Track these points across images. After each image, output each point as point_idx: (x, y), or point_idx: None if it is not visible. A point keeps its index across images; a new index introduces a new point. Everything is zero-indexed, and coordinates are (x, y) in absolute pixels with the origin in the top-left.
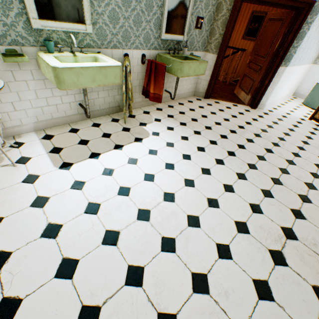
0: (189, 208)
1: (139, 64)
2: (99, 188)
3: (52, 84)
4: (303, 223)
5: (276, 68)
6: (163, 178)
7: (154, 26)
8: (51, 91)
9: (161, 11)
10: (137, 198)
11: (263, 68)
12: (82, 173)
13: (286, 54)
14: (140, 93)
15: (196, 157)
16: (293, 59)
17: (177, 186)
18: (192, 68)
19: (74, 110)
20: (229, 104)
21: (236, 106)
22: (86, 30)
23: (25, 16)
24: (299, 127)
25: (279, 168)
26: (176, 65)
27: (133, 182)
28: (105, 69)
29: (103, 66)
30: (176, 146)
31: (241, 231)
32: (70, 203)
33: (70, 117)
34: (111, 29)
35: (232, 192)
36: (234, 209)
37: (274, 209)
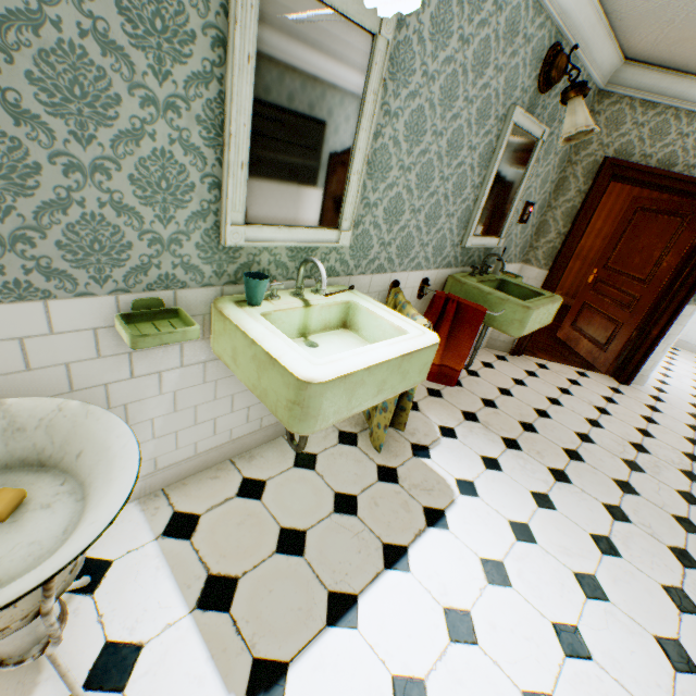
0: None
1: (413, 297)
2: None
3: (220, 370)
4: None
5: (679, 307)
6: None
7: (458, 222)
8: (212, 388)
9: (475, 195)
10: None
11: (643, 302)
12: None
13: None
14: None
15: (615, 585)
16: None
17: None
18: (539, 315)
19: (252, 422)
20: (568, 370)
21: (585, 376)
22: (336, 241)
23: (212, 216)
24: None
25: None
26: (510, 310)
27: None
28: (410, 357)
29: (409, 351)
30: (540, 538)
31: None
32: None
33: (237, 441)
34: (383, 234)
35: None
36: None
37: None
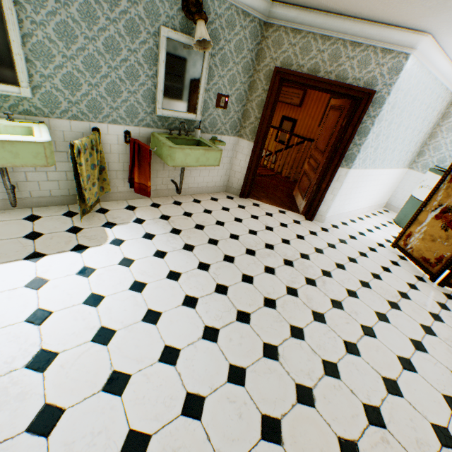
0: (62, 389)
1: (122, 142)
2: None
3: None
4: (272, 451)
5: (335, 169)
6: (64, 320)
7: (144, 98)
8: None
9: (155, 82)
10: None
11: (320, 166)
12: None
13: (345, 151)
14: (126, 181)
15: (155, 289)
16: (358, 160)
17: (76, 340)
18: (191, 156)
19: (1, 193)
20: (274, 209)
21: (282, 213)
22: (21, 93)
23: None
24: (368, 256)
25: (292, 326)
26: (166, 150)
27: (3, 321)
28: (14, 144)
29: (9, 140)
30: (134, 266)
31: None
32: None
33: None
34: (68, 96)
35: (171, 363)
36: (149, 401)
37: (230, 410)
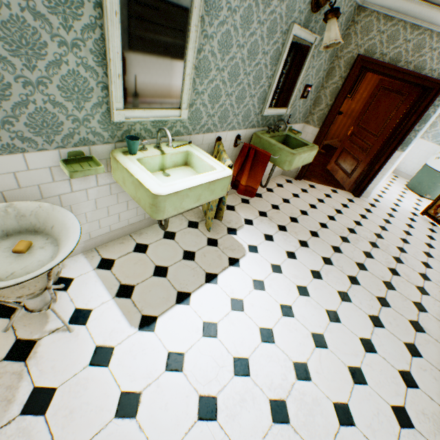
0: (332, 389)
1: (231, 146)
2: (206, 365)
3: (119, 188)
4: None
5: (391, 152)
6: (285, 334)
7: (258, 100)
8: (116, 197)
9: (269, 82)
10: (262, 379)
11: (373, 149)
12: (174, 336)
13: (405, 137)
14: None
15: (315, 290)
16: (411, 143)
17: (306, 349)
18: (301, 158)
19: (139, 215)
20: (327, 189)
21: (335, 192)
22: (179, 116)
23: (105, 105)
24: (414, 227)
25: (414, 302)
26: (284, 155)
27: (249, 346)
28: (215, 183)
29: (213, 179)
30: (284, 271)
31: (403, 424)
32: (172, 401)
33: (133, 225)
34: (209, 110)
35: (373, 351)
36: (384, 383)
37: (428, 376)
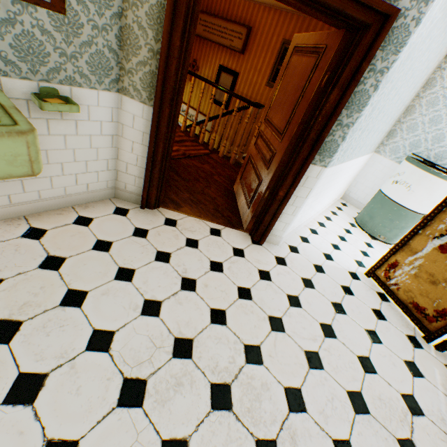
0: None
1: None
2: None
3: None
4: None
5: (303, 167)
6: None
7: None
8: None
9: None
10: None
11: (276, 159)
12: None
13: (324, 137)
14: None
15: None
16: (340, 151)
17: None
18: None
19: None
20: (203, 227)
21: (216, 235)
22: None
23: None
24: (346, 311)
25: None
26: None
27: None
28: None
29: None
30: None
31: None
32: None
33: None
34: None
35: None
36: None
37: None
